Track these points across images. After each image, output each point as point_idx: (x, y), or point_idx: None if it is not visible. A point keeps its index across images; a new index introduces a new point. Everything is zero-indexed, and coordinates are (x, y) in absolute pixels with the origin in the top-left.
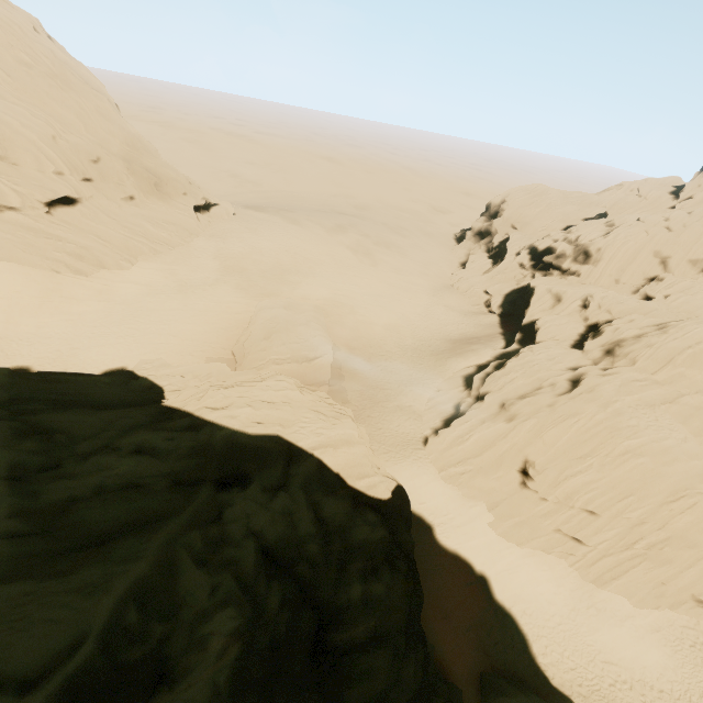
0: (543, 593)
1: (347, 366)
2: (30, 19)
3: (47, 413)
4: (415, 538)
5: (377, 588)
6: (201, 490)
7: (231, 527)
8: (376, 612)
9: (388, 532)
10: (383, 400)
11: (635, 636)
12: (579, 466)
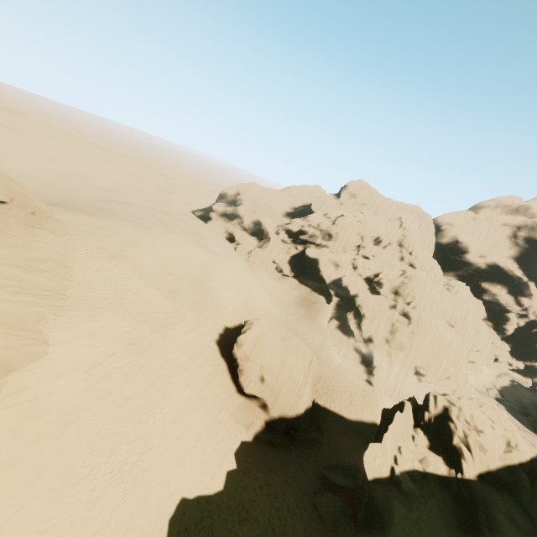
0: None
1: None
2: None
3: None
4: None
5: None
6: None
7: None
8: None
9: None
10: (325, 368)
11: None
12: (439, 358)
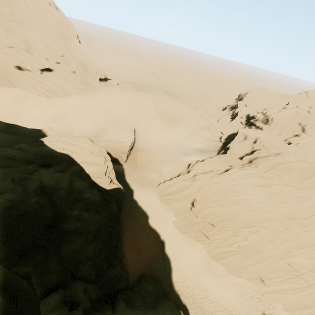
0: (187, 255)
1: (141, 150)
2: (49, 0)
3: None
4: (139, 219)
5: (85, 214)
6: (32, 165)
7: (33, 176)
8: (81, 222)
9: (101, 199)
10: (151, 166)
11: (222, 284)
12: (212, 204)
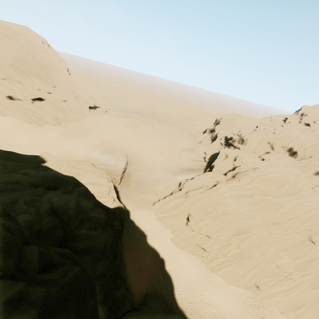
0: (186, 270)
1: (133, 172)
2: (42, 39)
3: (1, 160)
4: (138, 239)
5: (93, 233)
6: (39, 188)
7: (43, 198)
8: (90, 240)
9: (107, 218)
10: (144, 186)
11: (223, 295)
12: (206, 216)
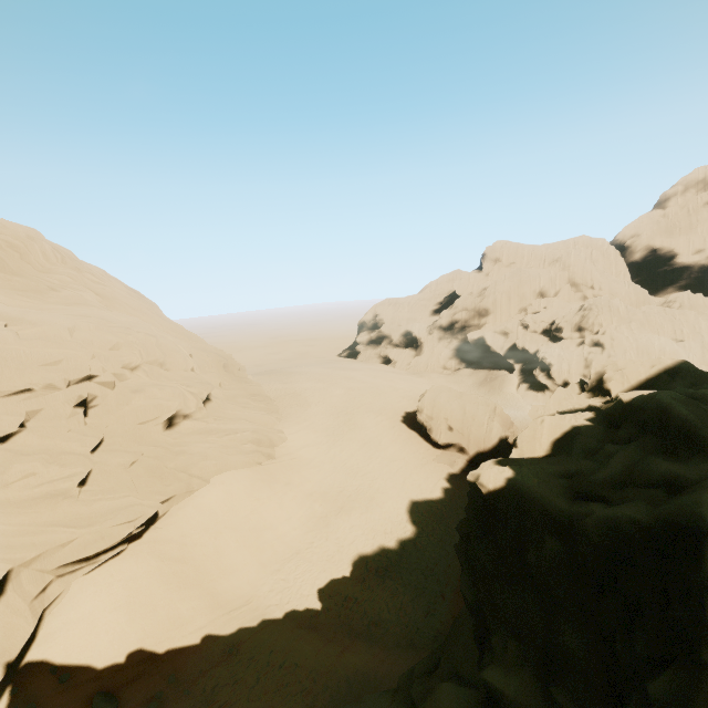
0: None
1: None
2: None
3: None
4: None
5: None
6: None
7: None
8: None
9: None
10: (524, 424)
11: None
12: None
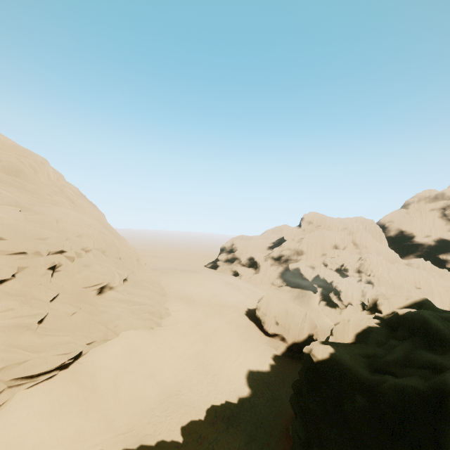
0: None
1: None
2: None
3: None
4: None
5: None
6: None
7: None
8: None
9: None
10: (323, 328)
11: None
12: None
